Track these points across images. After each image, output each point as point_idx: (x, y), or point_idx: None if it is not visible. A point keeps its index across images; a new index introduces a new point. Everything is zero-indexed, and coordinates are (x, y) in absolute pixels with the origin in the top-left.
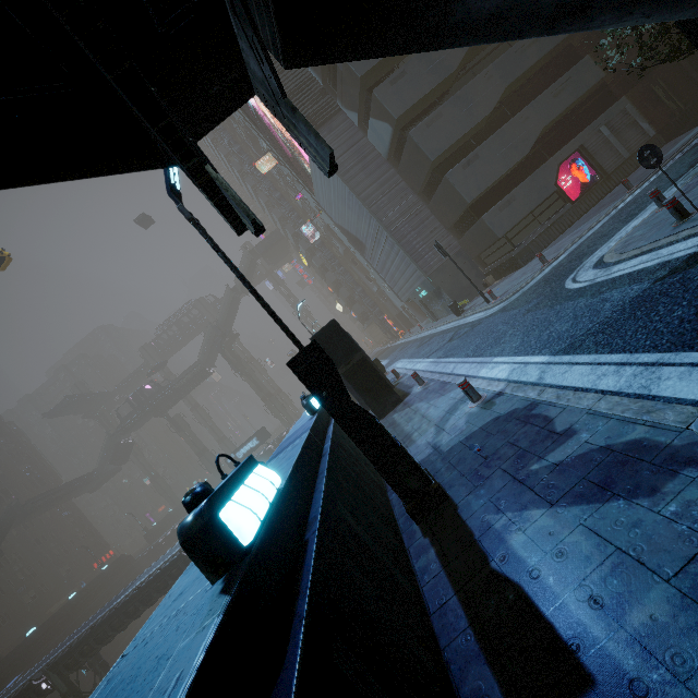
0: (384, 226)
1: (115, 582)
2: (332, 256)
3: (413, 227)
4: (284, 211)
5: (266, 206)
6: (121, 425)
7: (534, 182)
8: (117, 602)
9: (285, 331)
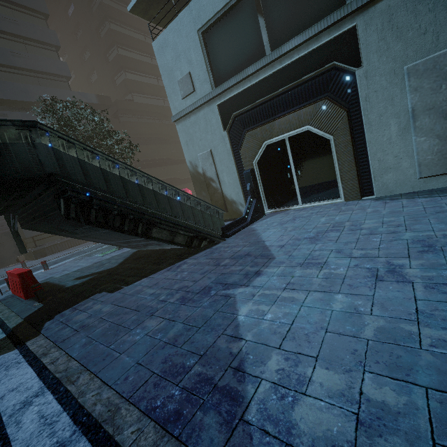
0: None
1: None
2: None
3: None
4: None
5: None
6: None
7: None
8: None
9: None
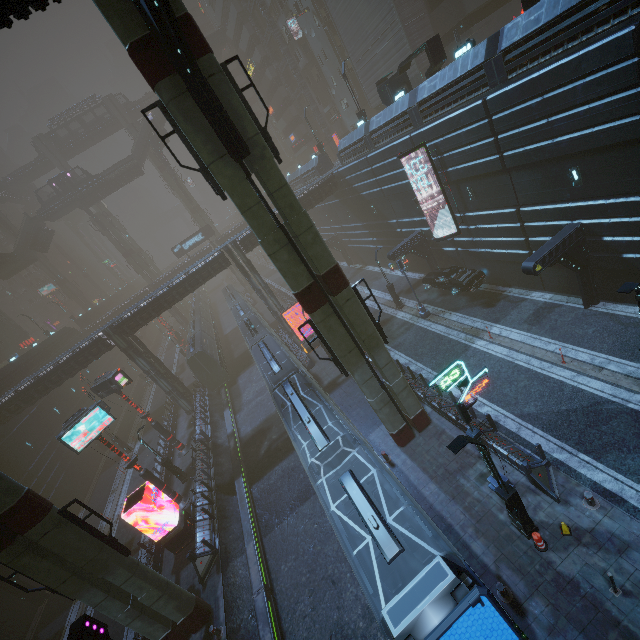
0: (401, 20)
1: (71, 342)
2: (295, 67)
3: (418, 29)
4: (248, 4)
5: None
6: (43, 209)
7: (503, 14)
8: (177, 278)
9: None
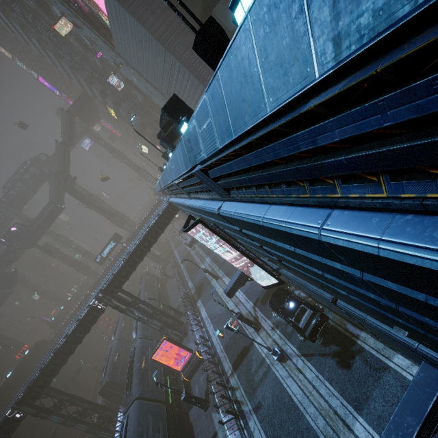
0: (176, 58)
1: (39, 357)
2: (135, 103)
3: (196, 58)
4: (87, 72)
5: (71, 70)
6: (1, 261)
7: None
8: (55, 347)
9: (190, 11)
